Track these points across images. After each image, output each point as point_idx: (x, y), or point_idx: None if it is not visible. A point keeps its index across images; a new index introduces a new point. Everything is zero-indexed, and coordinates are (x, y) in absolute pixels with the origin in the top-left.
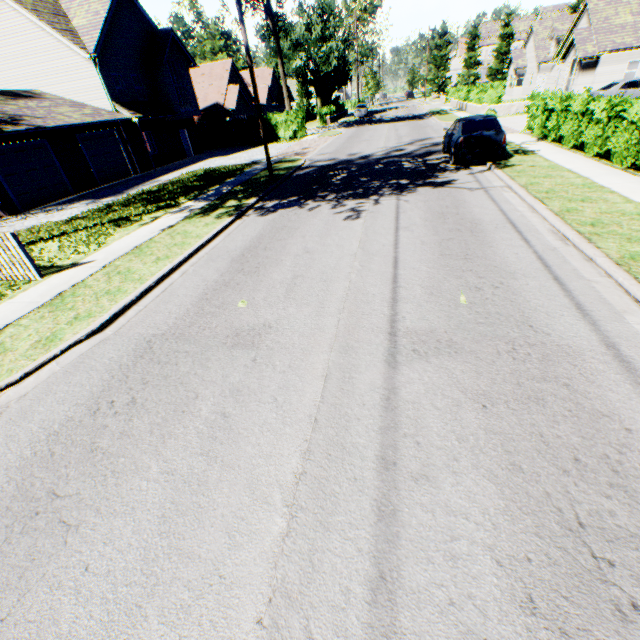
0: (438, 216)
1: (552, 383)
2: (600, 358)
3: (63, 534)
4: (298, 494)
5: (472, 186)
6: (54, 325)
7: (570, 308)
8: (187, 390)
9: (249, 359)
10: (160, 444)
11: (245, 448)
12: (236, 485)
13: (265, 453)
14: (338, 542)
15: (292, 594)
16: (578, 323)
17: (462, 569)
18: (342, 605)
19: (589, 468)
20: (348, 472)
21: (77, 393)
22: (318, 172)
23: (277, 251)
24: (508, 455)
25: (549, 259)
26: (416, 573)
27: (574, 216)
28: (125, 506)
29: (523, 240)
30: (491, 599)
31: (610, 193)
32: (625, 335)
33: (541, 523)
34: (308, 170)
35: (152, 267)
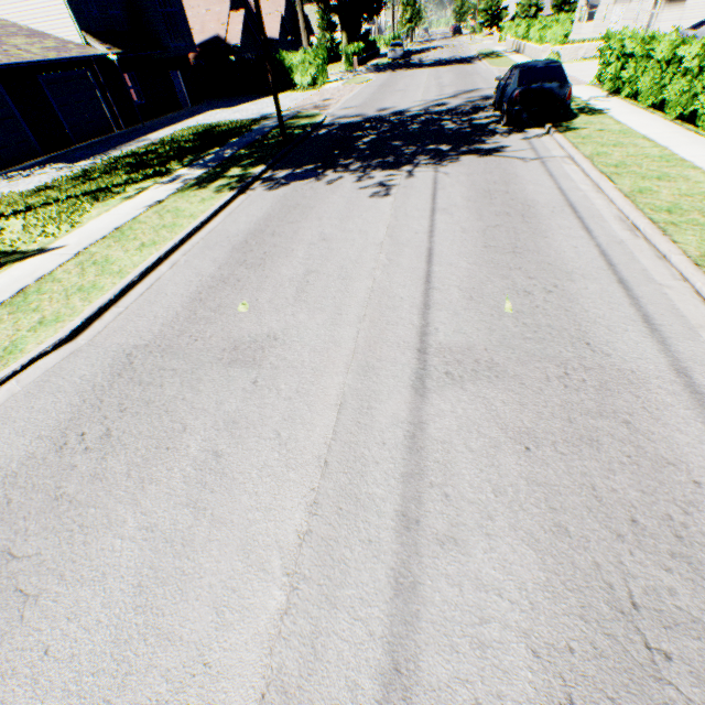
0: (483, 195)
1: (610, 420)
2: (668, 388)
3: (19, 606)
4: (301, 559)
5: (526, 155)
6: (14, 331)
7: (636, 321)
8: (173, 420)
9: (249, 381)
10: (138, 491)
11: (240, 498)
12: (228, 546)
13: (264, 505)
14: (346, 623)
15: (289, 689)
16: (645, 341)
17: (492, 660)
18: (348, 704)
19: (648, 532)
20: (362, 532)
21: (40, 422)
22: (341, 132)
23: (287, 237)
24: (553, 513)
25: (614, 255)
26: (437, 665)
27: (648, 199)
28: (94, 571)
29: (584, 229)
30: (524, 700)
31: (692, 169)
32: (700, 358)
33: (588, 603)
34: (329, 129)
35: (135, 256)
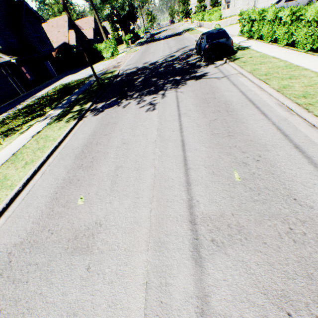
0: (203, 101)
1: None
2: None
3: None
4: None
5: (219, 75)
6: None
7: (317, 175)
8: None
9: (84, 267)
10: None
11: None
12: None
13: None
14: None
15: None
16: None
17: None
18: None
19: None
20: None
21: None
22: (127, 78)
23: (104, 145)
24: None
25: (285, 129)
26: None
27: (289, 91)
28: None
29: (262, 114)
30: None
31: (305, 70)
32: None
33: None
34: (121, 77)
35: (21, 172)
